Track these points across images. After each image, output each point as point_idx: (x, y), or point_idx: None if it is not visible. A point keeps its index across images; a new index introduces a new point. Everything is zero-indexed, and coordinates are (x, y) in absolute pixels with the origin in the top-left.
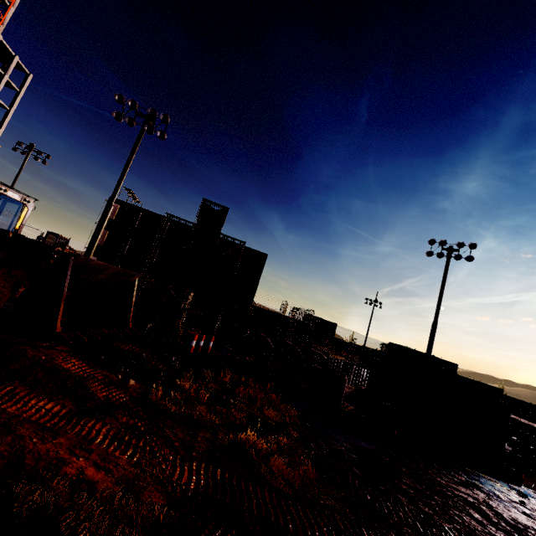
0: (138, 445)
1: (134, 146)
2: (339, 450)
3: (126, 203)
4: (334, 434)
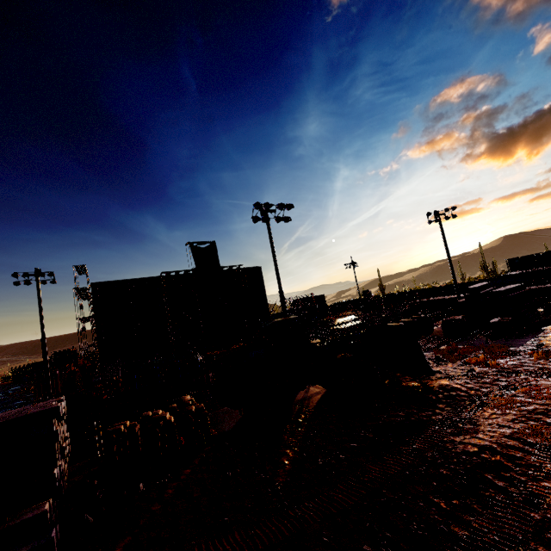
0: (547, 373)
1: (271, 237)
2: (541, 344)
3: (113, 281)
4: (516, 343)
